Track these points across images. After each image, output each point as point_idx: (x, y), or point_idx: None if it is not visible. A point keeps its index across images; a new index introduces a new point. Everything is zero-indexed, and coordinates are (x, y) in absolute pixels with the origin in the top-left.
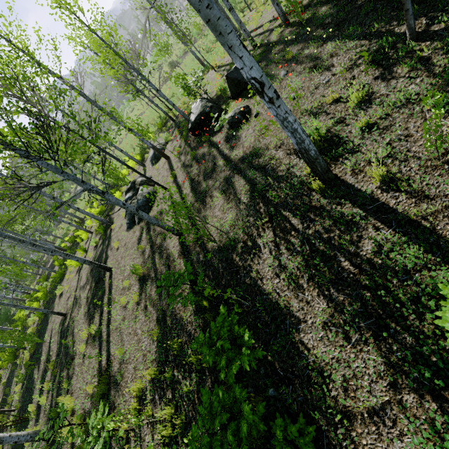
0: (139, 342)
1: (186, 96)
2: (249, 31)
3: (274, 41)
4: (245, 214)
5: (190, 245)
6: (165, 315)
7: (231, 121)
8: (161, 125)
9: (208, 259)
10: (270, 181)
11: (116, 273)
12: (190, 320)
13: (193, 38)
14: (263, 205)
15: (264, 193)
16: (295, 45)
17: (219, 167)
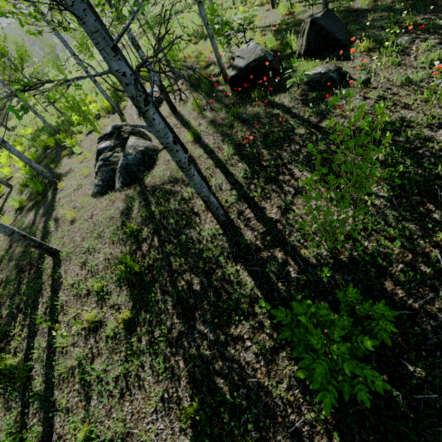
0: (140, 420)
1: (220, 37)
2: (293, 2)
3: (365, 8)
4: (391, 215)
5: (257, 244)
6: (211, 371)
7: (317, 80)
8: (147, 74)
9: (324, 280)
10: (438, 172)
11: (71, 263)
12: (292, 400)
13: (187, 1)
14: (437, 208)
15: (430, 188)
16: (416, 14)
17: (299, 136)
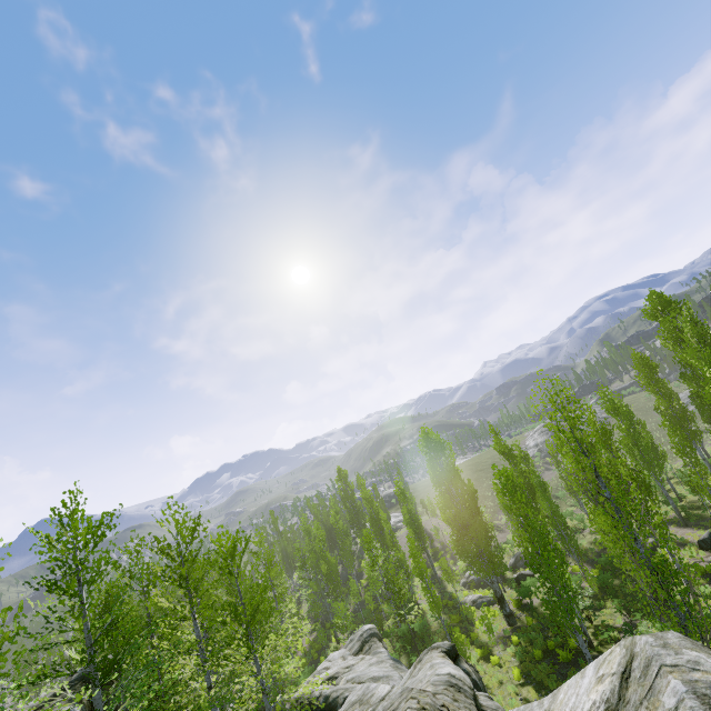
0: None
1: None
2: None
3: None
4: None
5: None
6: None
7: None
8: None
9: None
10: None
11: None
12: None
13: None
14: None
15: None
16: None
17: None
